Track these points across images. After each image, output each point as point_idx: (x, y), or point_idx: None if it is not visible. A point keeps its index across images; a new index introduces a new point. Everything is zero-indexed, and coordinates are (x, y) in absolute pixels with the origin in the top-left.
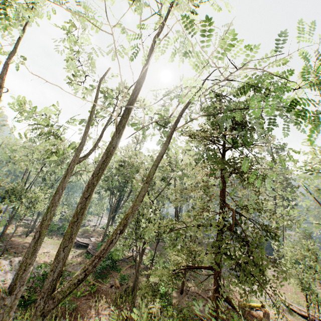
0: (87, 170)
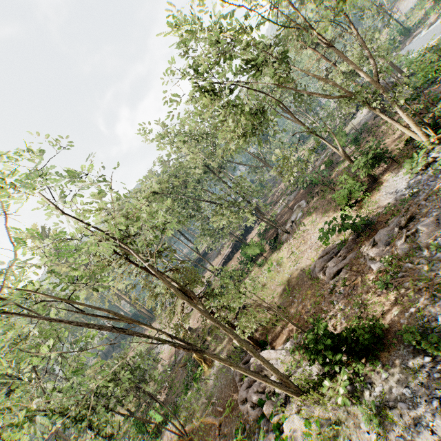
0: None
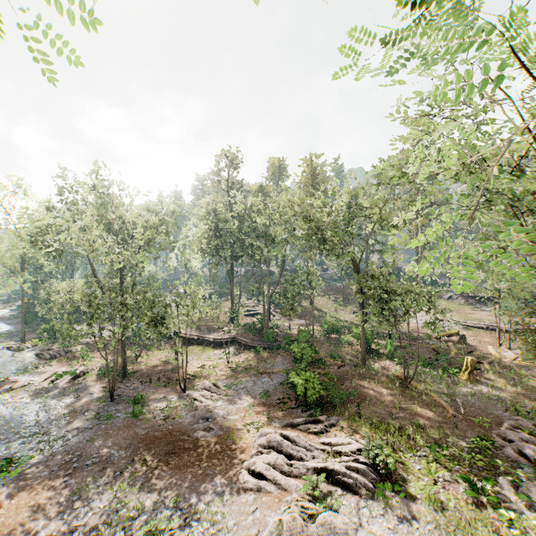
0: None
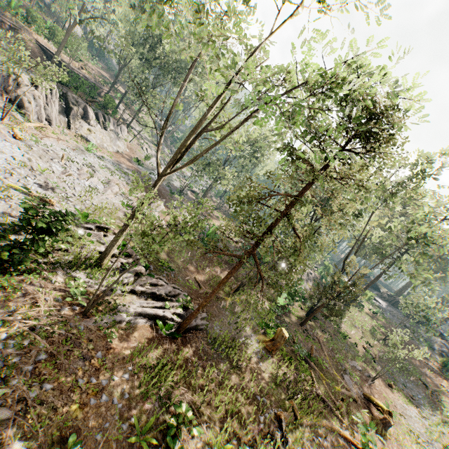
0: None
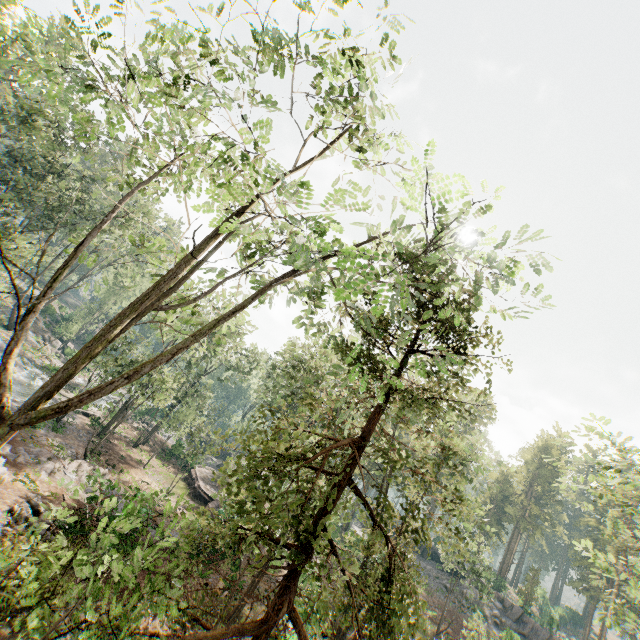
0: (257, 369)
